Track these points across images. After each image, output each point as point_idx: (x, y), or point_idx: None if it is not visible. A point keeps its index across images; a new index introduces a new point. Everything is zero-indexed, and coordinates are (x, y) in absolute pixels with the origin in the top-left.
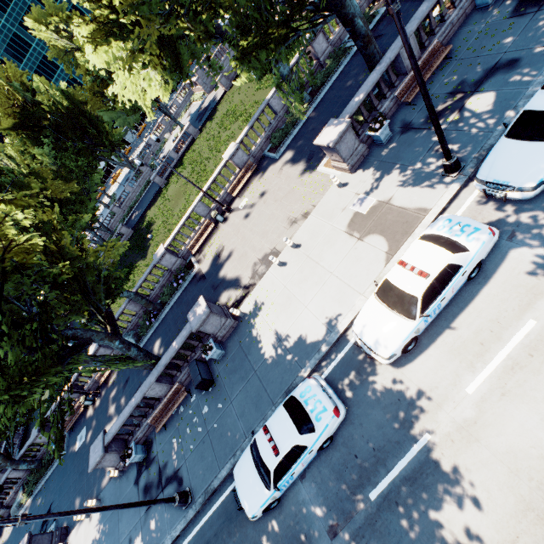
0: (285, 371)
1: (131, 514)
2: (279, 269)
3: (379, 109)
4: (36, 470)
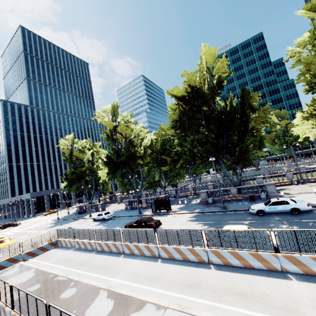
0: None
1: (198, 207)
2: (313, 194)
3: None
4: None
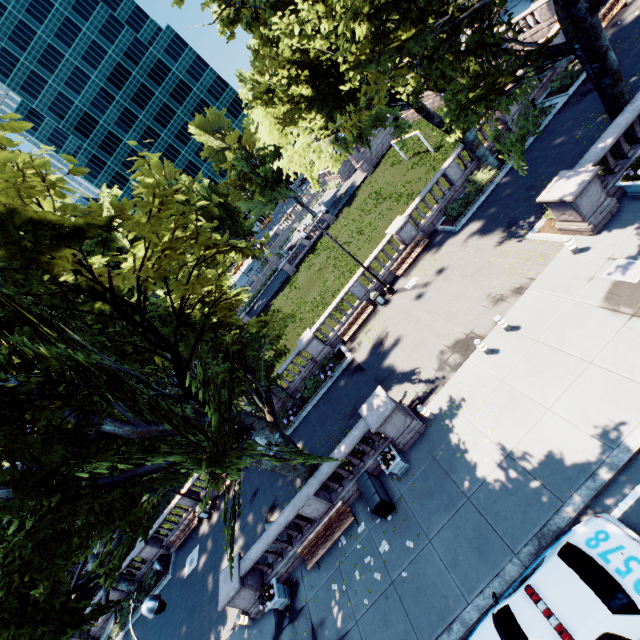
0: (527, 503)
1: None
2: (486, 358)
3: (630, 156)
4: (133, 594)
